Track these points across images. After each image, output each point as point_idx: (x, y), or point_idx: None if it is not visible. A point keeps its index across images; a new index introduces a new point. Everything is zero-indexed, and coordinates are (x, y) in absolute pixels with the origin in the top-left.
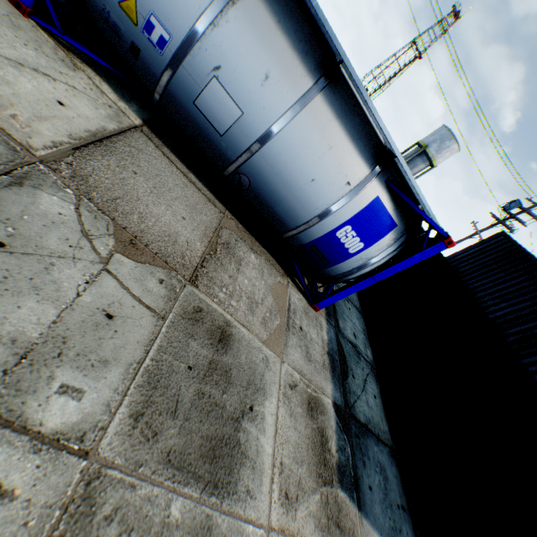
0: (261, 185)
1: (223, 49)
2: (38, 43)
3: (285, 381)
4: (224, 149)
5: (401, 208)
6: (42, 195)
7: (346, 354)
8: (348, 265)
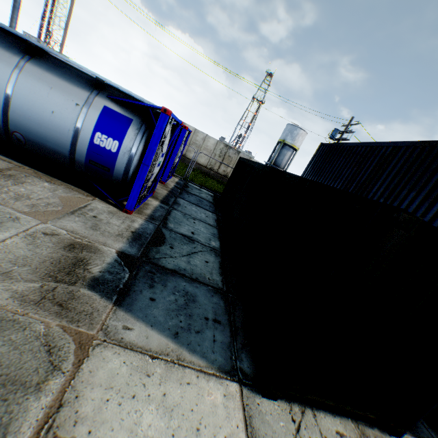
0: (28, 133)
1: None
2: None
3: (40, 230)
4: None
5: (131, 109)
6: None
7: (167, 237)
8: (121, 163)
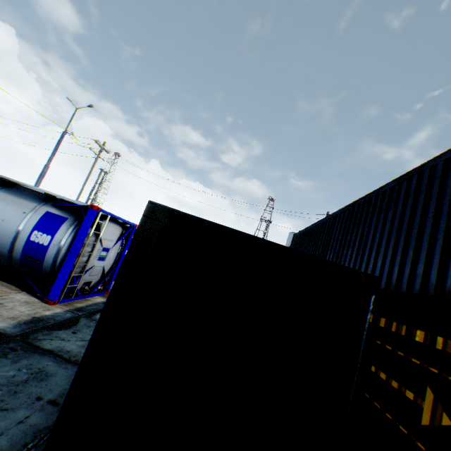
0: None
1: None
2: None
3: None
4: None
5: (70, 211)
6: None
7: (80, 325)
8: (51, 254)
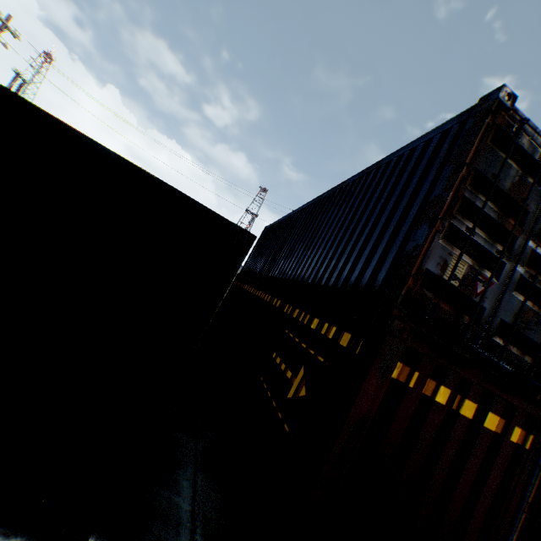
0: None
1: None
2: None
3: None
4: None
5: None
6: None
7: None
8: None
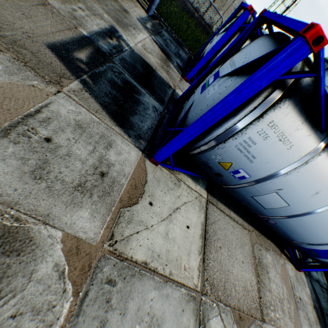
0: (284, 226)
1: (288, 183)
2: (165, 182)
3: None
4: (263, 212)
5: None
6: (211, 323)
7: (318, 295)
8: None
